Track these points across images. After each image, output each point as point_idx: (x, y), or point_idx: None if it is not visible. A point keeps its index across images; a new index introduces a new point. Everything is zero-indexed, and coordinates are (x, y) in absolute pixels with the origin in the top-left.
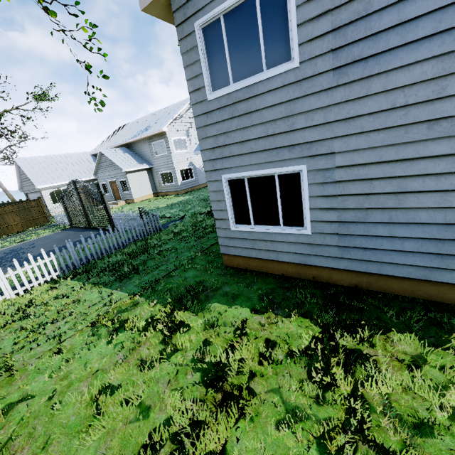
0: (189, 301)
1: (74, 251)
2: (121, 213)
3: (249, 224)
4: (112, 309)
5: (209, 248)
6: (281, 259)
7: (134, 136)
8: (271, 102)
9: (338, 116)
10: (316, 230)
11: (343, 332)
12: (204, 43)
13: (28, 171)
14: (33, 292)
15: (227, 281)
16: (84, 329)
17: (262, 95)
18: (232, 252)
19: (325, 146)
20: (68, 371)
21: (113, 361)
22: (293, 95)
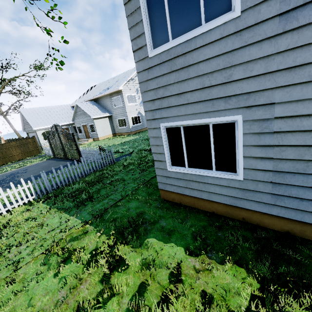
0: (130, 233)
1: (47, 179)
2: (86, 149)
3: (183, 166)
4: (66, 236)
5: (149, 180)
6: (212, 199)
7: (99, 93)
8: (209, 54)
9: (281, 65)
10: (249, 177)
11: (287, 296)
12: (146, 4)
13: (28, 118)
14: (12, 212)
15: (163, 214)
16: (39, 256)
17: (200, 49)
18: (168, 188)
19: (264, 97)
20: (13, 307)
21: (54, 300)
22: (232, 46)
